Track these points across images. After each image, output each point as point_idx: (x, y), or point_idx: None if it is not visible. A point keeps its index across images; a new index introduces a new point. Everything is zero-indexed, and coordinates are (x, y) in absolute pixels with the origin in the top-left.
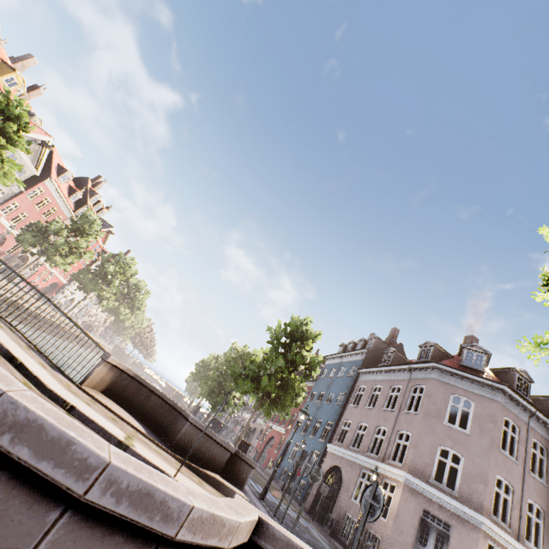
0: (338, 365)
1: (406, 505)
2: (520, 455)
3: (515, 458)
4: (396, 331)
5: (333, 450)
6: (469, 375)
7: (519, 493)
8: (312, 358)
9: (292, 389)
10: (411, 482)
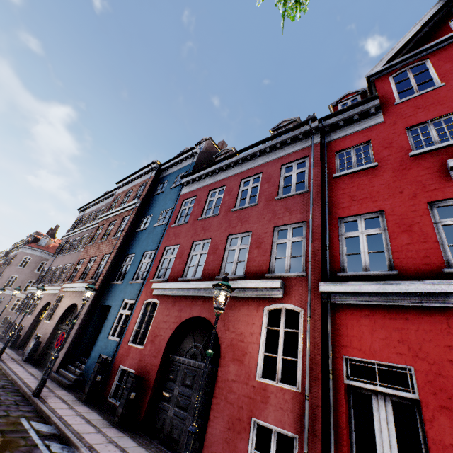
0: None
1: None
2: None
3: None
4: (58, 227)
5: None
6: (34, 248)
7: None
8: None
9: None
10: None
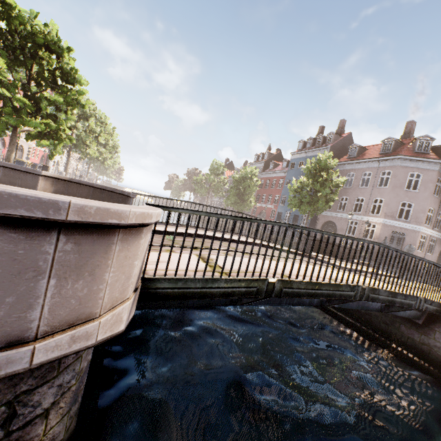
0: (305, 159)
1: (383, 232)
2: (440, 194)
3: (438, 196)
4: (344, 122)
5: (324, 214)
6: (422, 159)
7: (436, 211)
8: (340, 181)
9: (331, 202)
10: (386, 222)
